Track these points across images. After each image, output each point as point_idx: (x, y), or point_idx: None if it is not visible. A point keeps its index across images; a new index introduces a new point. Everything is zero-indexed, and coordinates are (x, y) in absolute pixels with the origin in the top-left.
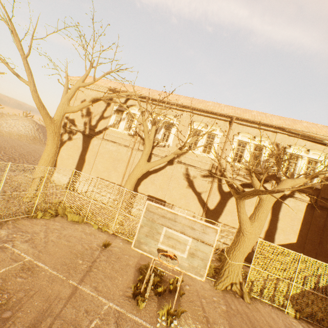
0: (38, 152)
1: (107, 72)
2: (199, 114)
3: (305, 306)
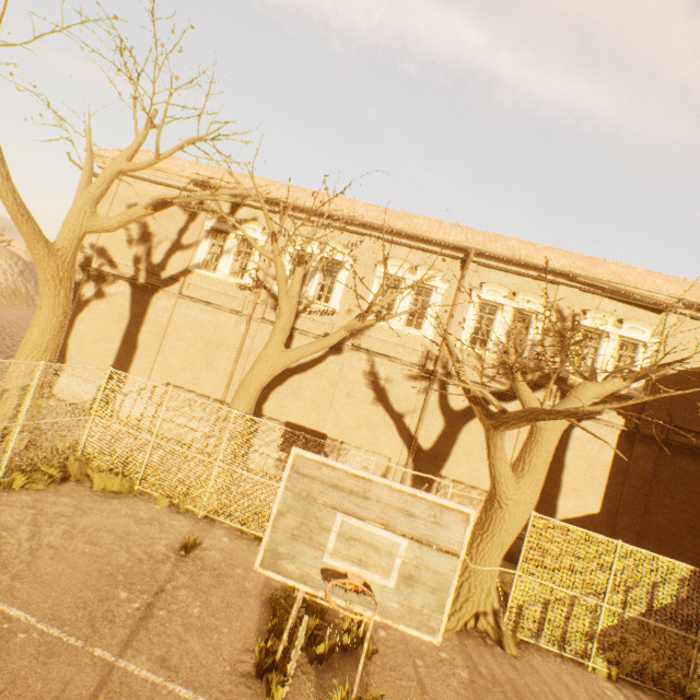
0: (22, 327)
1: (188, 139)
2: (398, 243)
3: (627, 650)
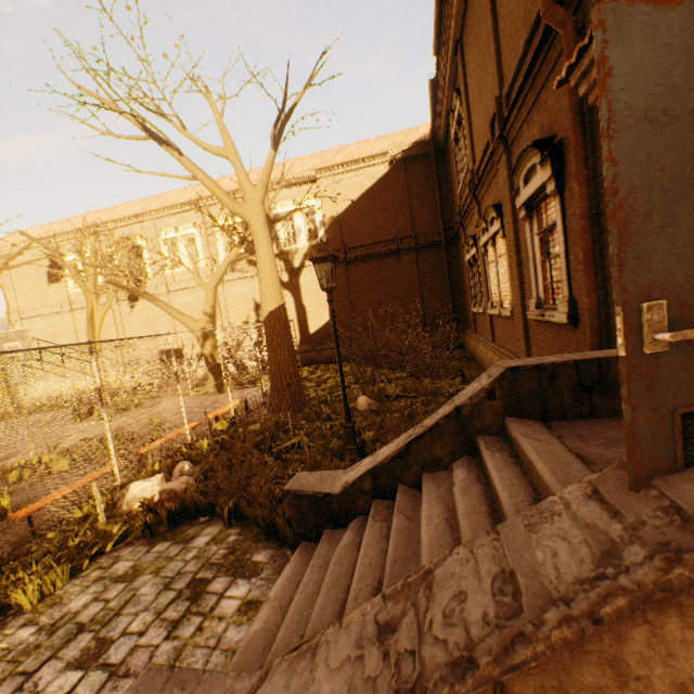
0: None
1: None
2: (163, 217)
3: None
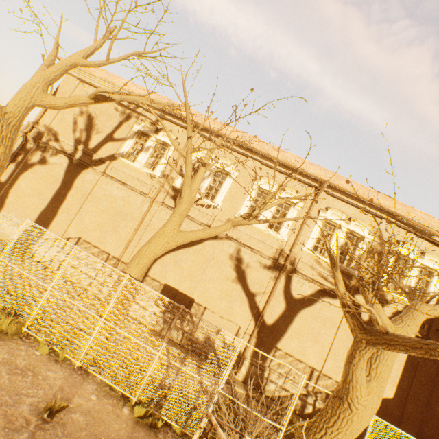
0: None
1: (135, 52)
2: (272, 167)
3: None
